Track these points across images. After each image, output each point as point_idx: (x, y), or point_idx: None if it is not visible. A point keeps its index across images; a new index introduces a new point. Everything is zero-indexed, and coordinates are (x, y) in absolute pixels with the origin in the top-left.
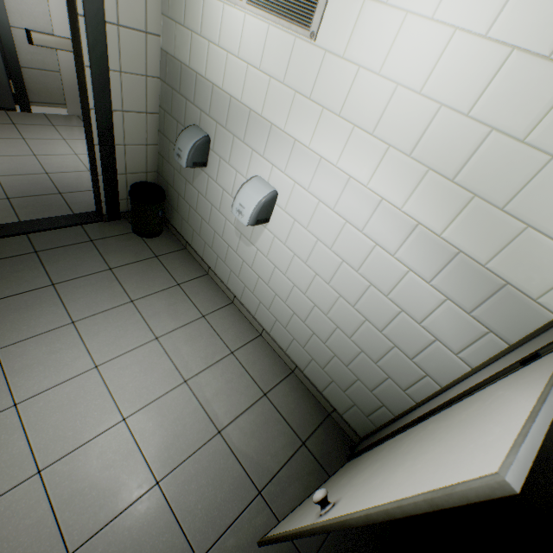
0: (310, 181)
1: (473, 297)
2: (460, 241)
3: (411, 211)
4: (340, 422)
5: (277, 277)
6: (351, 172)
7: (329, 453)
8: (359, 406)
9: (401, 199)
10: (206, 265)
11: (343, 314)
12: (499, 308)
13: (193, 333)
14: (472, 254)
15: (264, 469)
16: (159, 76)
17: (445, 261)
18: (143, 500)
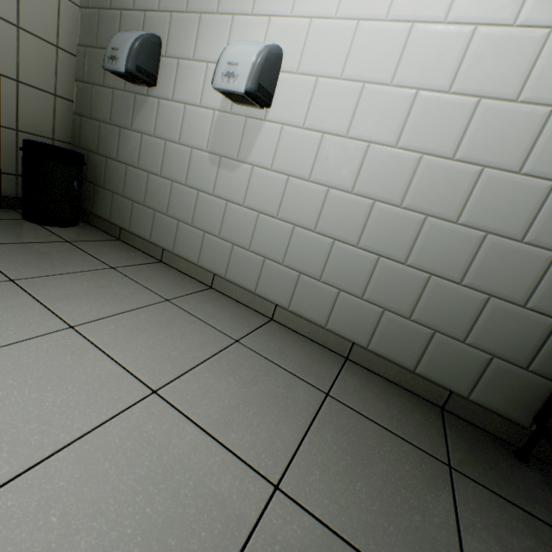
0: None
1: None
2: None
3: None
4: (470, 412)
5: (295, 192)
6: None
7: (500, 473)
8: (504, 354)
9: None
10: (157, 248)
11: (434, 183)
12: None
13: (154, 320)
14: None
15: None
16: (79, 4)
17: None
18: None
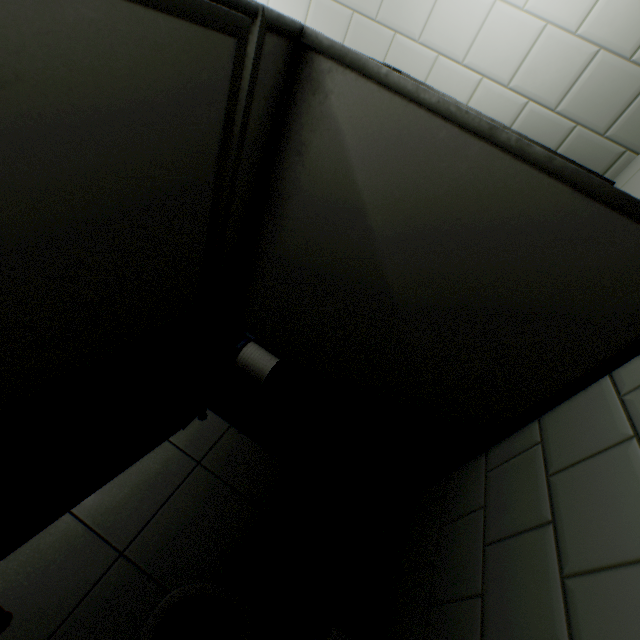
0: None
1: None
2: None
3: None
4: None
5: None
6: None
7: None
8: None
9: None
10: None
11: None
12: None
13: None
14: None
15: None
16: None
17: None
18: None
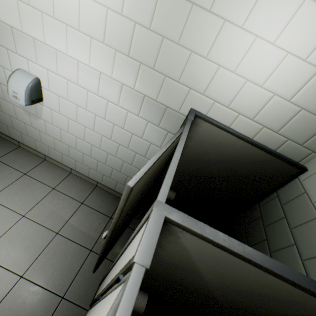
0: (56, 67)
1: (157, 118)
2: (143, 90)
3: (117, 77)
4: None
5: (65, 135)
6: (77, 58)
7: None
8: None
9: (109, 71)
10: (15, 141)
11: (108, 145)
12: (168, 120)
13: (20, 187)
14: (150, 96)
15: (91, 239)
16: None
17: (141, 102)
18: (14, 290)
